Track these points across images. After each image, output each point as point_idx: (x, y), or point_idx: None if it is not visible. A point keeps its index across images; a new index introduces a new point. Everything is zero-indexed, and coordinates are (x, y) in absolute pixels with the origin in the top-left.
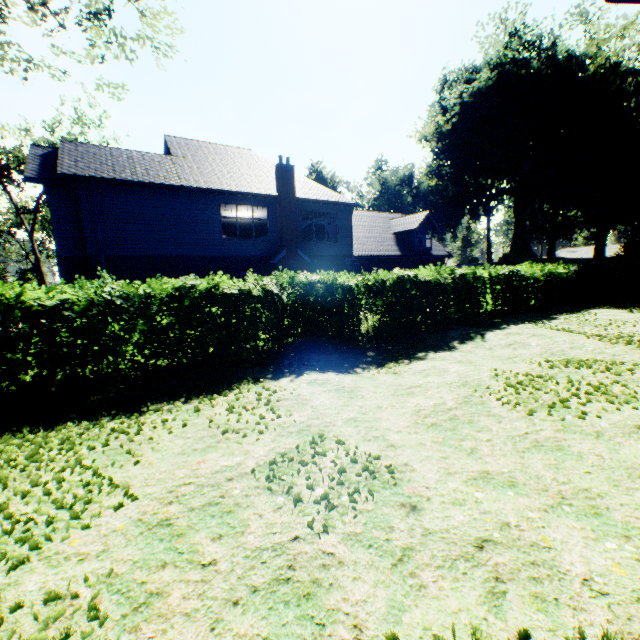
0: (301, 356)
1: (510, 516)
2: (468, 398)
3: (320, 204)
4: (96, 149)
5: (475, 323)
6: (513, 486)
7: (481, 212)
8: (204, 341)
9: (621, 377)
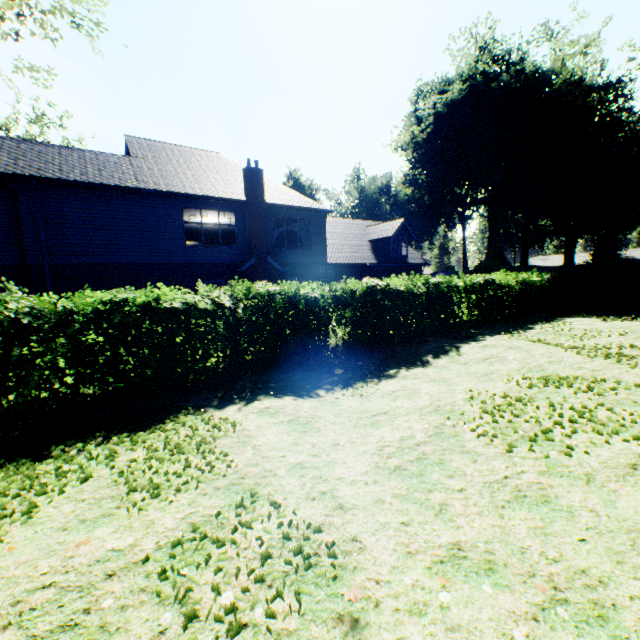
0: (259, 376)
1: (488, 635)
2: (440, 428)
3: (292, 210)
4: (42, 147)
5: (450, 334)
6: (491, 571)
7: (457, 221)
8: (141, 363)
9: (605, 398)
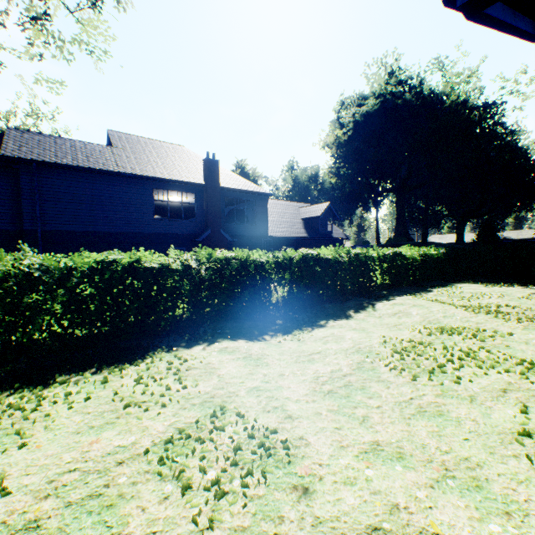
0: (216, 324)
1: (399, 496)
2: (361, 364)
3: (241, 193)
4: (41, 137)
5: (367, 294)
6: (401, 458)
7: (371, 205)
8: (123, 311)
9: (485, 343)
